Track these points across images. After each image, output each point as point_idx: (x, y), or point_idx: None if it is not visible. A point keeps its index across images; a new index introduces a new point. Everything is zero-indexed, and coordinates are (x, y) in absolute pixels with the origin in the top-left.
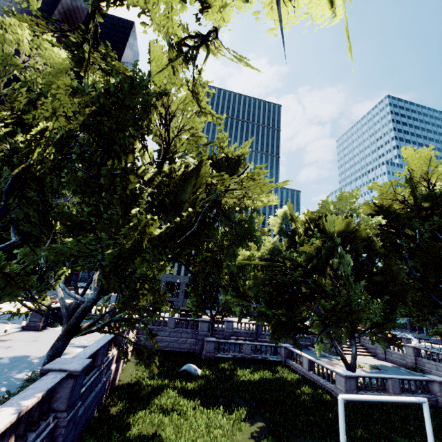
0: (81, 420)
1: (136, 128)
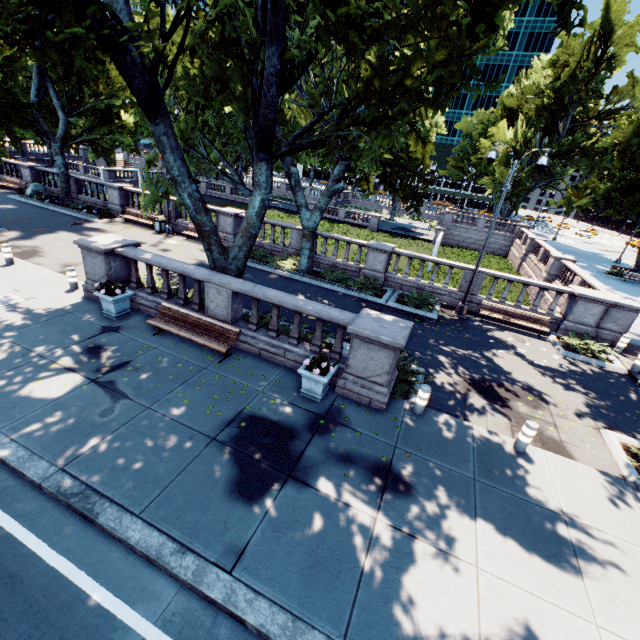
0: None
1: None
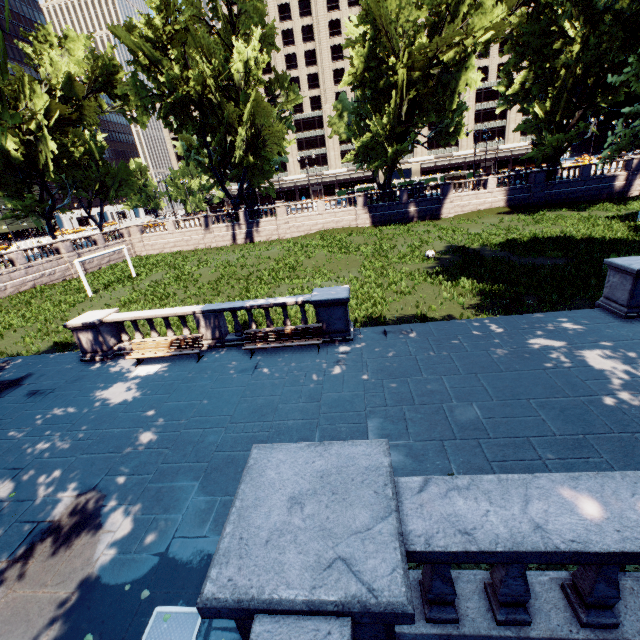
0: (559, 196)
1: (551, 37)
